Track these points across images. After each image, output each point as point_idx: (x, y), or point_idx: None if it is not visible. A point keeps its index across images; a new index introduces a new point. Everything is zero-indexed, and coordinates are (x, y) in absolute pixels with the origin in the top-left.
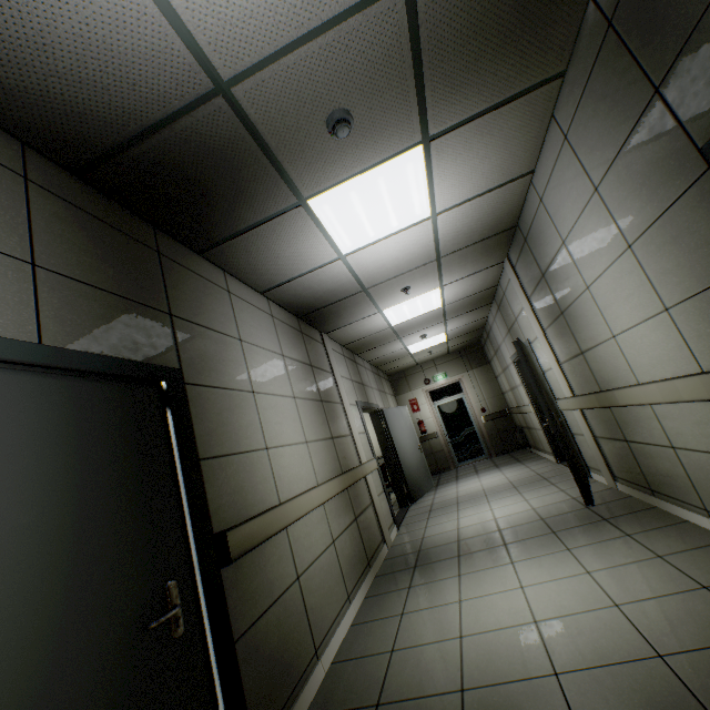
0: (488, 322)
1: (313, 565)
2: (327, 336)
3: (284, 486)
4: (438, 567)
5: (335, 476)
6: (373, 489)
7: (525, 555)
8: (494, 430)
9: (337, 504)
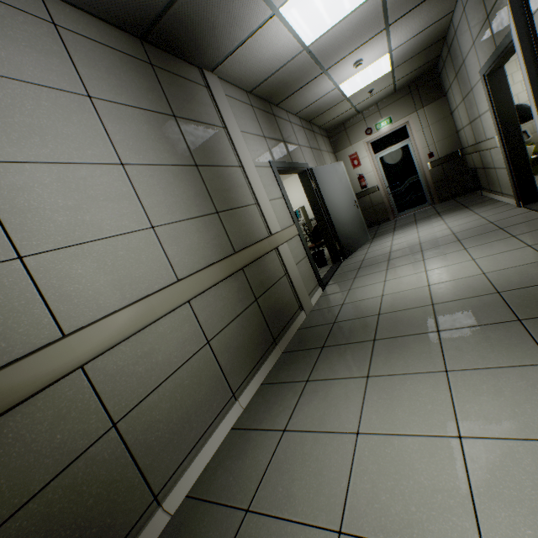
0: (453, 23)
1: (157, 390)
2: (216, 77)
3: (80, 306)
4: (346, 355)
5: (214, 262)
6: (288, 259)
7: (468, 360)
8: (440, 177)
9: (221, 293)
